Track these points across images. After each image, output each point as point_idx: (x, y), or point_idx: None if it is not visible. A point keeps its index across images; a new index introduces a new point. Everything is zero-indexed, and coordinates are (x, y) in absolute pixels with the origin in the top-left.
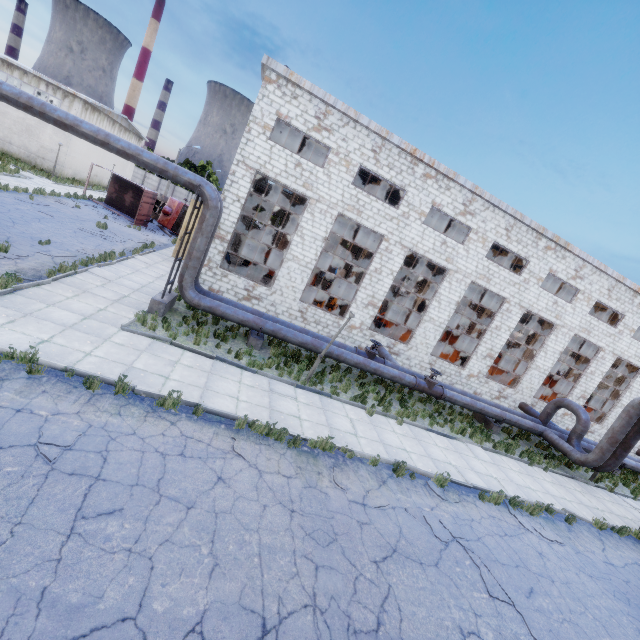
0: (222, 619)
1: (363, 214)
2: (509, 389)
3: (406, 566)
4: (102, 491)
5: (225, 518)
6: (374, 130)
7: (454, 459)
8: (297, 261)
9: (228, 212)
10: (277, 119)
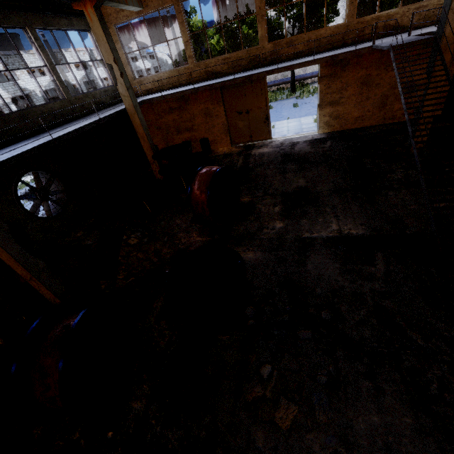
0: None
1: None
2: None
3: None
4: None
5: None
6: None
7: None
8: None
9: None
10: None
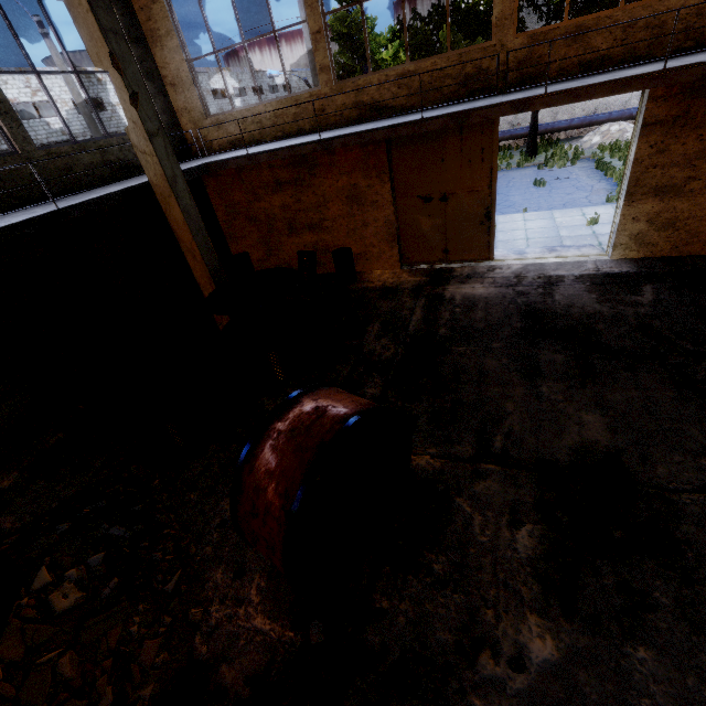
0: None
1: None
2: None
3: None
4: None
5: None
6: None
7: None
8: None
9: None
10: None
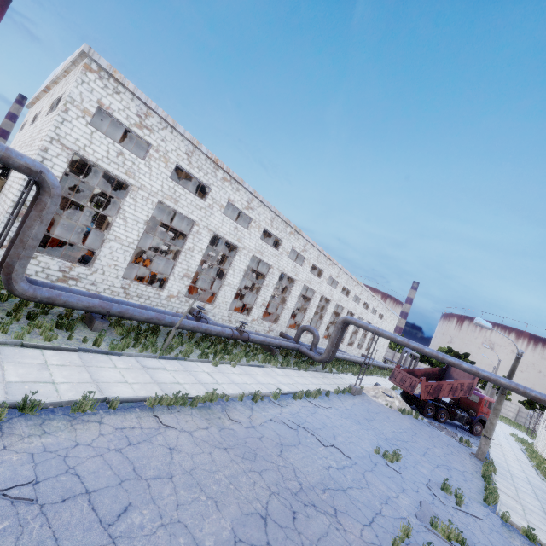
0: (243, 527)
1: (179, 203)
2: (274, 325)
3: (291, 450)
4: (103, 499)
5: (196, 472)
6: (188, 138)
7: (270, 380)
8: (120, 241)
9: None
10: (98, 107)
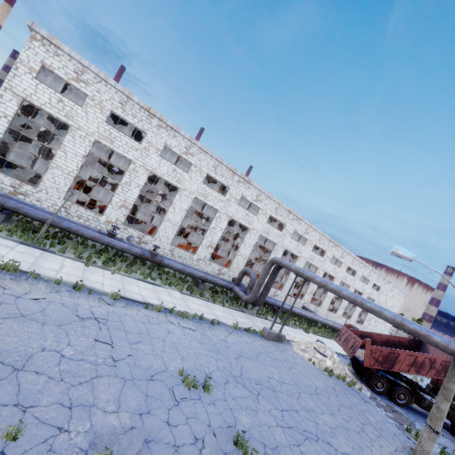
0: None
1: (115, 143)
2: (225, 268)
3: (26, 323)
4: None
5: None
6: (119, 90)
7: (147, 293)
8: (61, 169)
9: None
10: (42, 66)
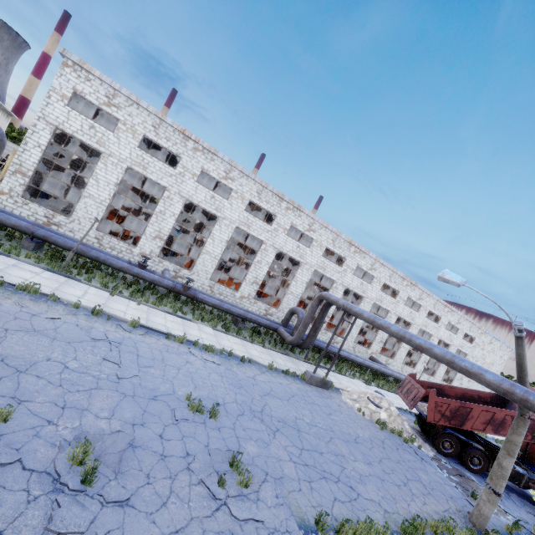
0: None
1: (148, 169)
2: (273, 308)
3: (36, 336)
4: None
5: None
6: (152, 112)
7: (173, 325)
8: (93, 198)
9: (30, 154)
10: (74, 93)
